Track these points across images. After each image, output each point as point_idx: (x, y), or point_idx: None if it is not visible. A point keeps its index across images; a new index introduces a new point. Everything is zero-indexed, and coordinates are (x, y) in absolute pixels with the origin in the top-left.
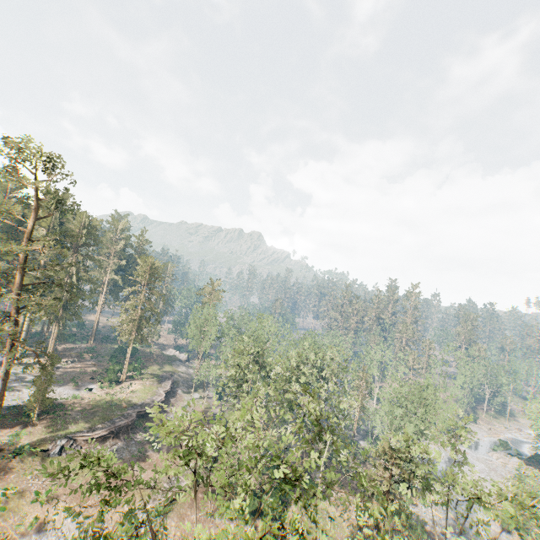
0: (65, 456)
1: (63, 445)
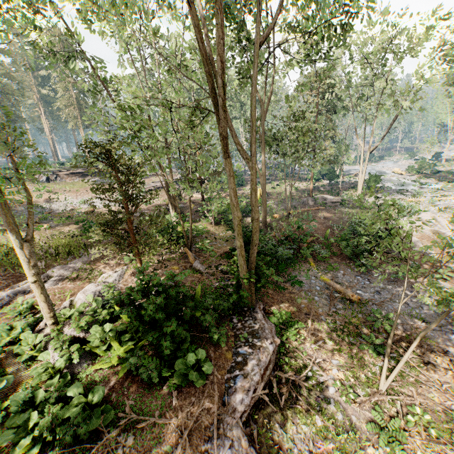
0: (53, 183)
1: (48, 177)
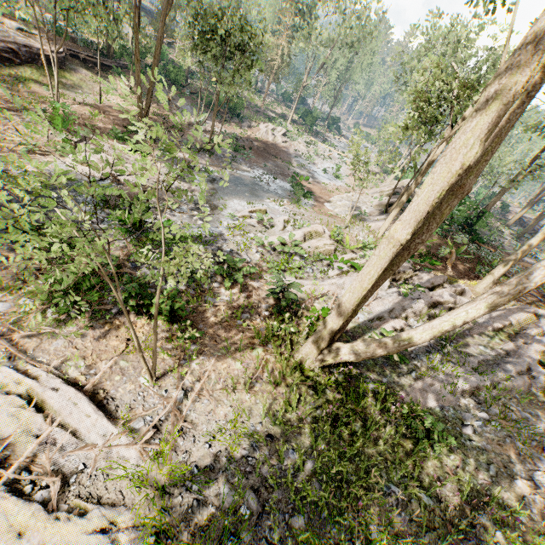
0: None
1: None
